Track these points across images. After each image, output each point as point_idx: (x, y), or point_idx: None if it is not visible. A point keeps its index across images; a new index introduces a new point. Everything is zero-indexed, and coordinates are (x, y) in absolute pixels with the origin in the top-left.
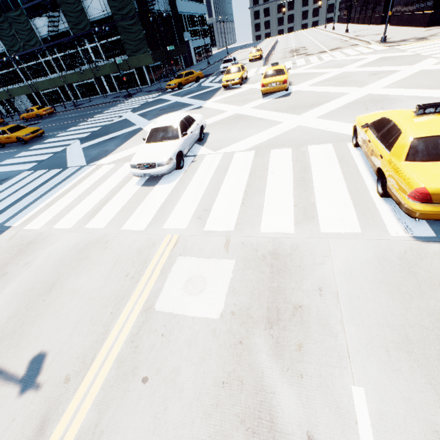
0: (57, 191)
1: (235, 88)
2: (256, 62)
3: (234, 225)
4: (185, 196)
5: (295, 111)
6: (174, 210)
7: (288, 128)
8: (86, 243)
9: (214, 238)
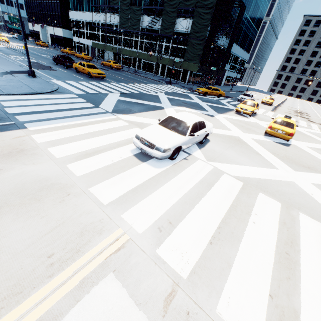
0: (77, 120)
1: (244, 116)
2: (266, 105)
3: (189, 271)
4: (161, 191)
5: (291, 164)
6: (143, 201)
7: (281, 178)
8: (54, 182)
9: (160, 273)
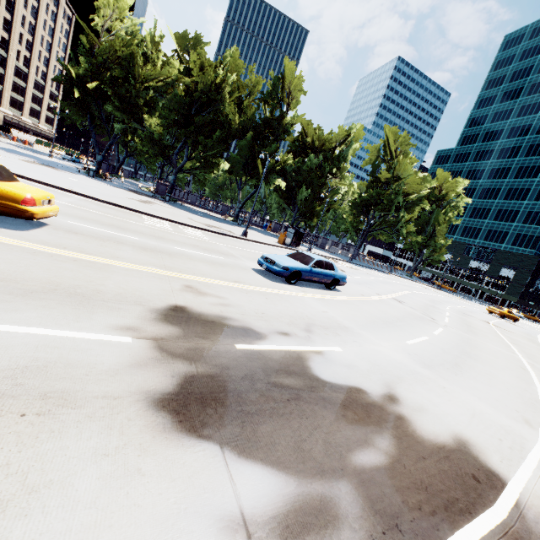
0: (476, 303)
1: None
2: None
3: None
4: None
5: None
6: None
7: None
8: None
9: None
